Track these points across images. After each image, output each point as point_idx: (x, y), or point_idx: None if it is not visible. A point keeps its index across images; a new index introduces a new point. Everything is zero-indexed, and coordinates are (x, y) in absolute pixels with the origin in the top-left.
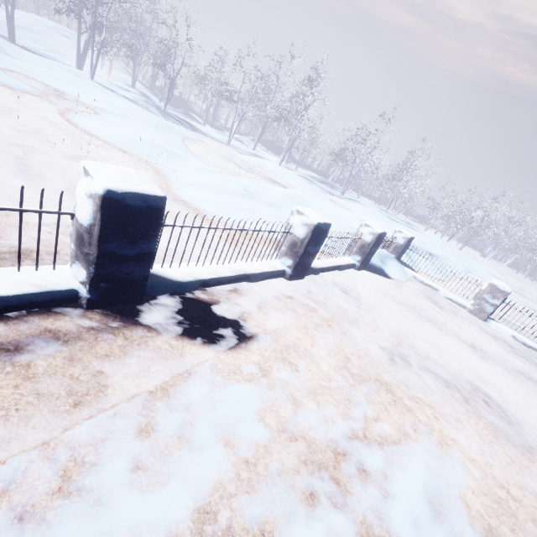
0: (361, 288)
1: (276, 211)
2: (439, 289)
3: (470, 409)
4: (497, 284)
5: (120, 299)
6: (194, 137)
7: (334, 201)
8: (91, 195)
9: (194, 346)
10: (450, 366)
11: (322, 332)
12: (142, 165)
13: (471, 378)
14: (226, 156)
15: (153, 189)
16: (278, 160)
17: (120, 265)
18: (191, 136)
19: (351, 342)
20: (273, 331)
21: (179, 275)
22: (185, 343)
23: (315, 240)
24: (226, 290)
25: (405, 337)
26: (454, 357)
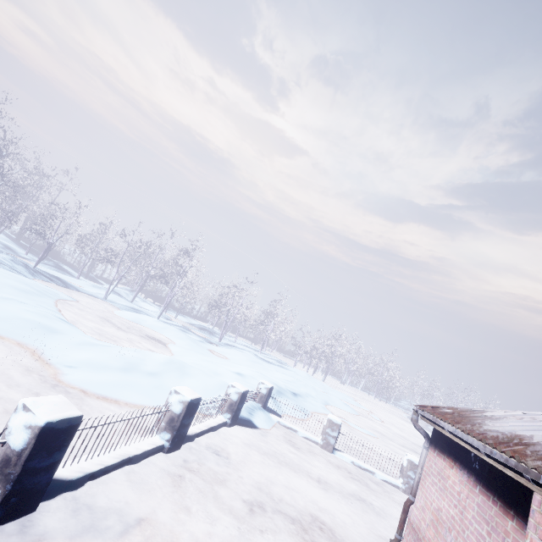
0: (231, 445)
1: (156, 379)
2: (297, 430)
3: (308, 538)
4: (332, 418)
5: (20, 511)
6: (67, 297)
7: (212, 351)
8: (30, 426)
9: (86, 541)
10: (298, 503)
11: (195, 499)
12: (15, 349)
13: (313, 510)
14: (103, 314)
15: (75, 411)
16: (158, 313)
17: (34, 477)
18: (65, 296)
19: (220, 502)
20: (154, 508)
21: (71, 473)
22: (78, 540)
23: (189, 413)
24: (111, 478)
25: (265, 486)
26: (302, 495)
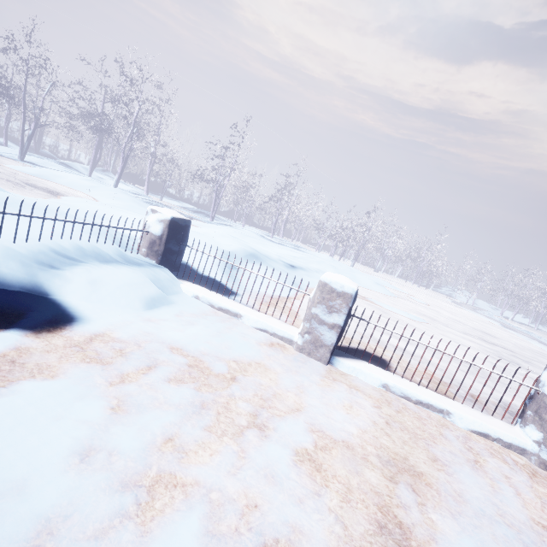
0: None
1: None
2: (241, 314)
3: None
4: (330, 279)
5: None
6: None
7: None
8: None
9: None
10: None
11: None
12: None
13: None
14: None
15: None
16: (113, 182)
17: None
18: None
19: None
20: None
21: None
22: None
23: None
24: None
25: None
26: None
